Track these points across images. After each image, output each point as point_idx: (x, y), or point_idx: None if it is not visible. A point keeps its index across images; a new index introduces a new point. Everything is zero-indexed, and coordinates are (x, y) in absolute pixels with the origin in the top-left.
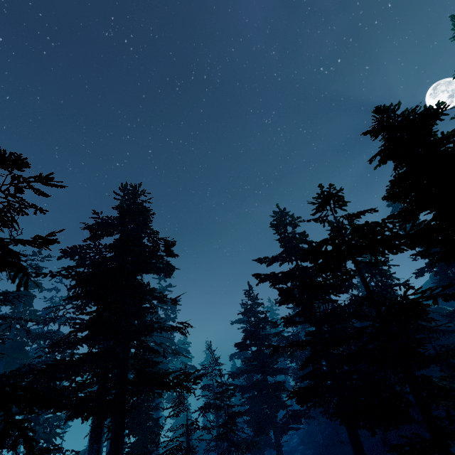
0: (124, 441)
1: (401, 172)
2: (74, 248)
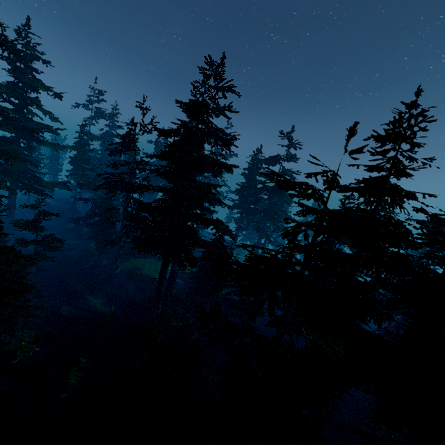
0: (167, 267)
1: None
2: (171, 132)
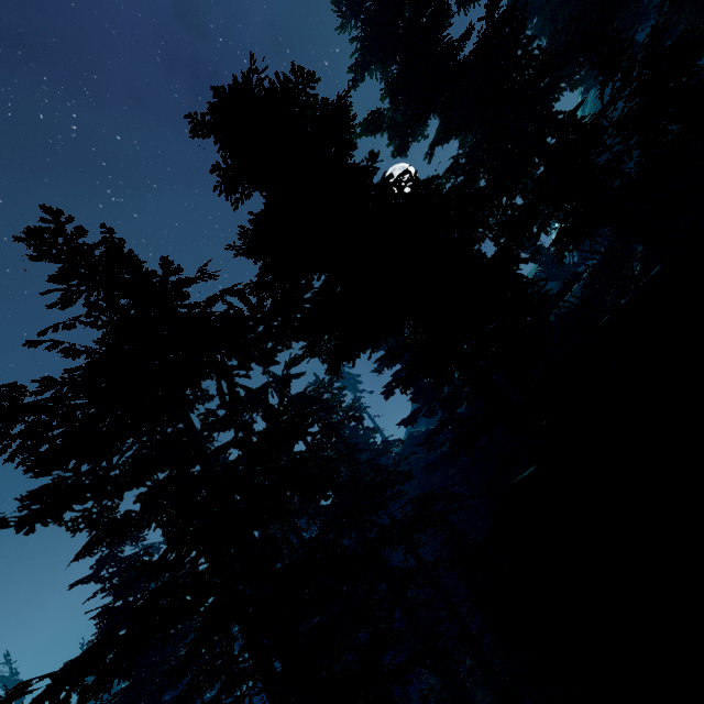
0: None
1: (266, 203)
2: None
